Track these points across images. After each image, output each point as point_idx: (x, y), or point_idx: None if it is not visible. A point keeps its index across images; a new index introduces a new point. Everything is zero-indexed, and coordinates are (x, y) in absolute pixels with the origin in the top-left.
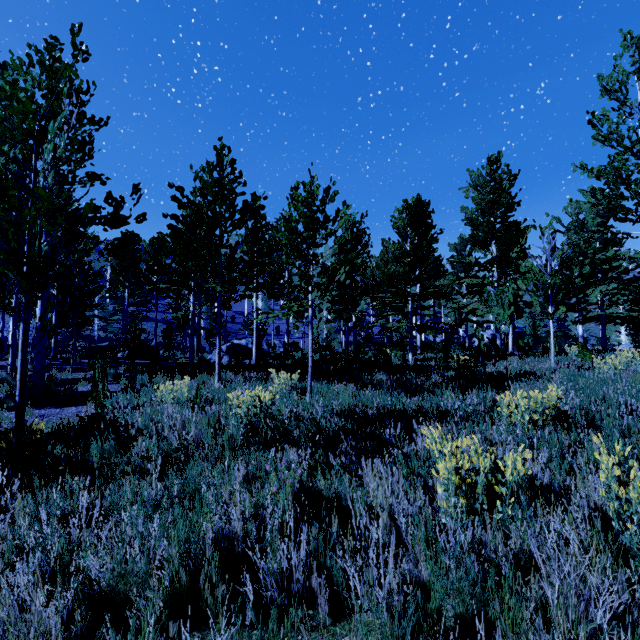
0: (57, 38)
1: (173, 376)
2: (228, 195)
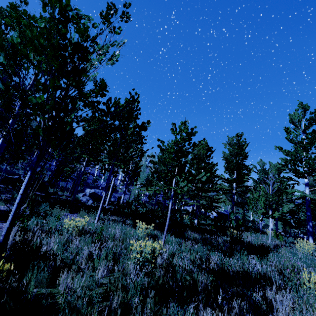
0: (114, 5)
1: (62, 208)
2: (133, 117)
